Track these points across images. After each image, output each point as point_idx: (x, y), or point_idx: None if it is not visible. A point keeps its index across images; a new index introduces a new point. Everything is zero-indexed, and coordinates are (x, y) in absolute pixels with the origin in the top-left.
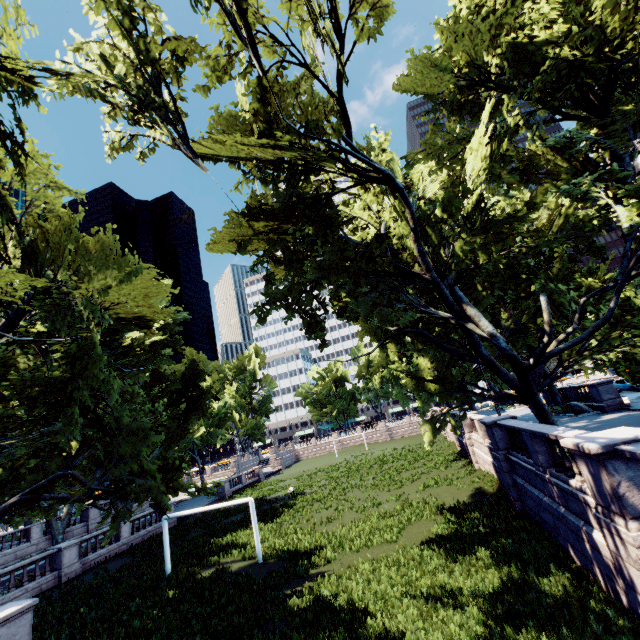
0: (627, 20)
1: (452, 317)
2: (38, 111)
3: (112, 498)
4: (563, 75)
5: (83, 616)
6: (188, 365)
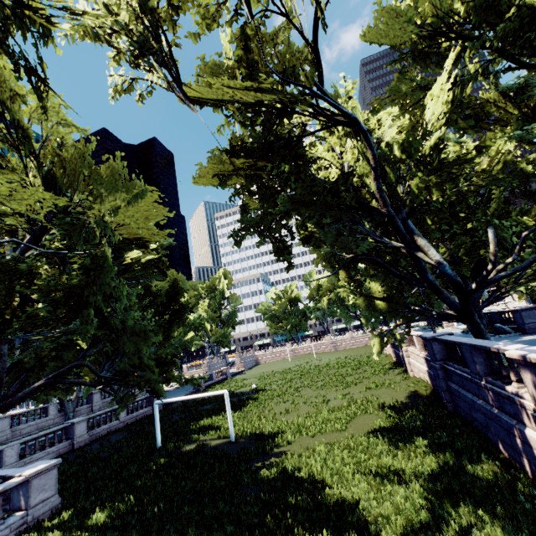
0: None
1: (404, 247)
2: (56, 51)
3: (118, 385)
4: (526, 23)
5: (94, 474)
6: (171, 283)
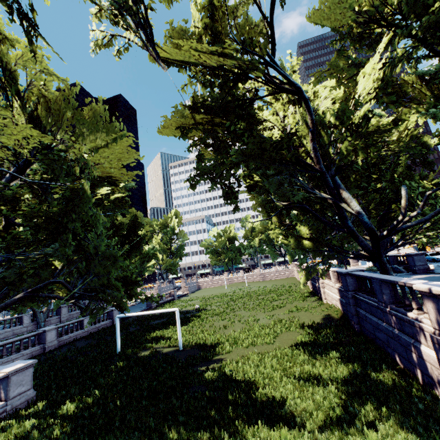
0: None
1: (331, 198)
2: (46, 0)
3: (88, 300)
4: None
5: (64, 373)
6: (132, 218)
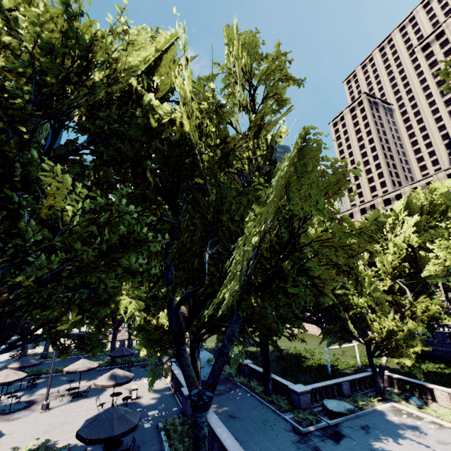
0: None
1: None
2: None
3: None
4: None
5: None
6: None
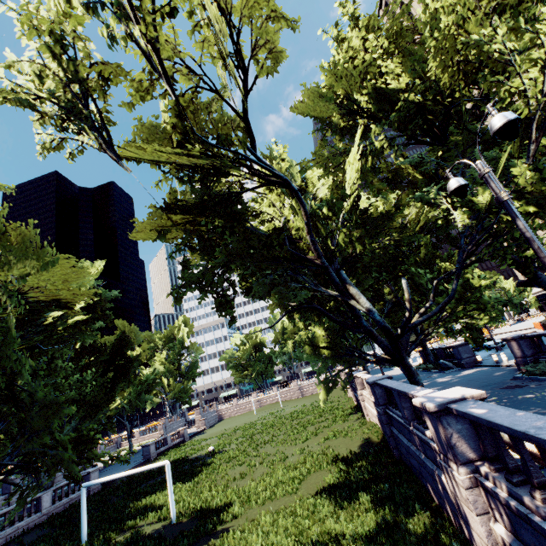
0: (453, 77)
1: (338, 295)
2: None
3: (23, 472)
4: (412, 113)
5: None
6: (118, 337)
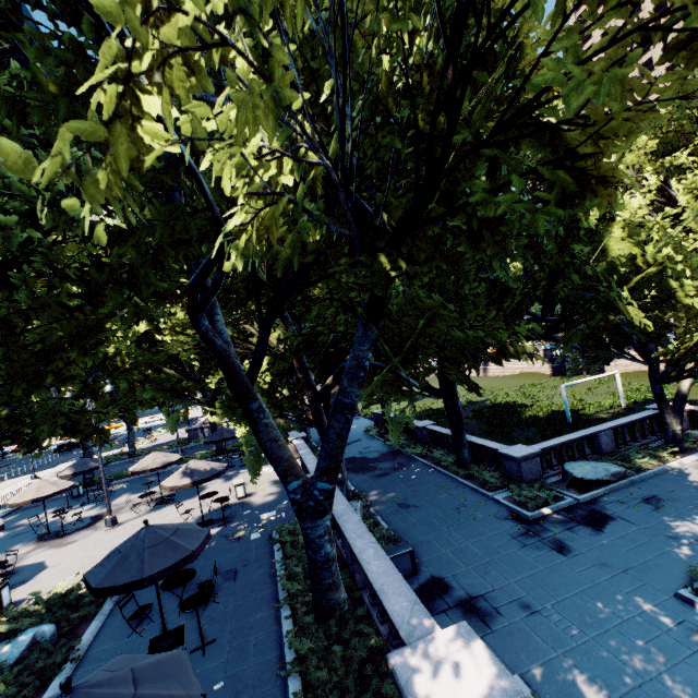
0: None
1: None
2: None
3: None
4: None
5: None
6: None
